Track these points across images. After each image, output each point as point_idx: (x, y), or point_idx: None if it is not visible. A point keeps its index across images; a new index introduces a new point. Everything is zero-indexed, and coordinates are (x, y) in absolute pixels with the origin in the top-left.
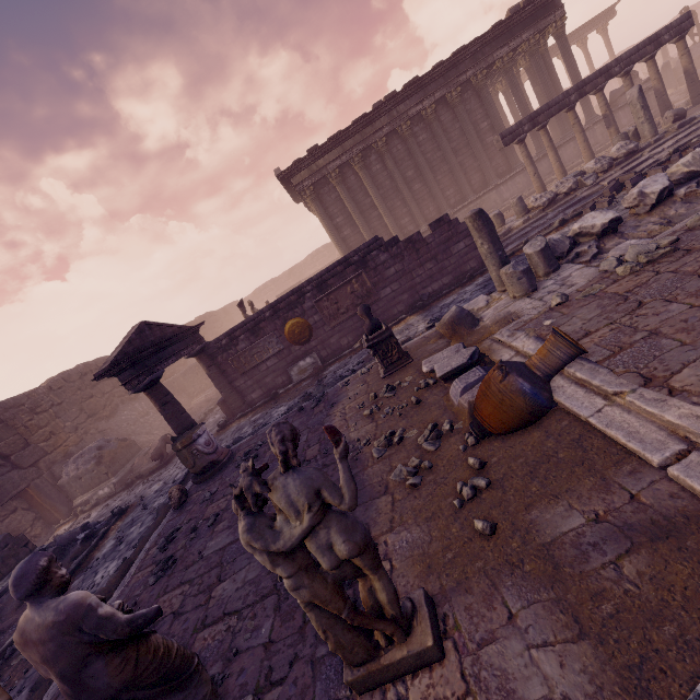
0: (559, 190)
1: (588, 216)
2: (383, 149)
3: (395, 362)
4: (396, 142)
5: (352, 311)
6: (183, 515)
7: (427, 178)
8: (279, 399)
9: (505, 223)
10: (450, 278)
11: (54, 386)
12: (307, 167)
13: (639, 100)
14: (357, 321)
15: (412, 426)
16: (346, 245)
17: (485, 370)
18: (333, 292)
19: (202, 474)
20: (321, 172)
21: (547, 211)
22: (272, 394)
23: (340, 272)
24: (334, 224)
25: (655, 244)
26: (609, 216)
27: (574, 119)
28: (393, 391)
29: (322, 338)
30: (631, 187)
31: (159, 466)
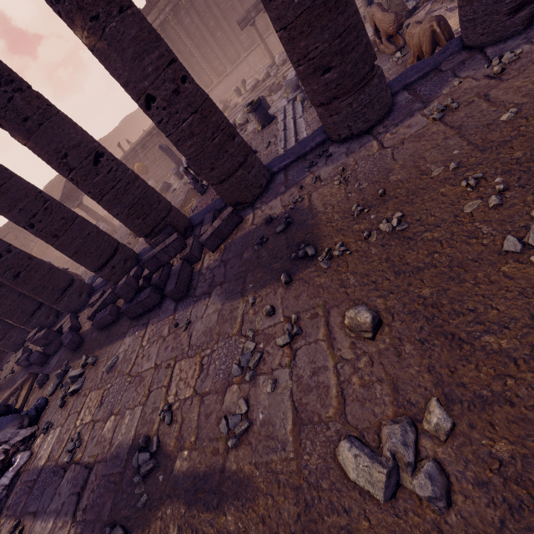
0: (259, 78)
1: None
2: (186, 6)
3: None
4: None
5: (162, 158)
6: None
7: (223, 28)
8: None
9: (243, 93)
10: None
11: (49, 191)
12: None
13: None
14: (167, 162)
15: None
16: None
17: None
18: (150, 150)
19: None
20: None
21: (252, 94)
22: None
23: (150, 139)
24: None
25: None
26: None
27: None
28: None
29: (153, 172)
30: (274, 92)
31: None
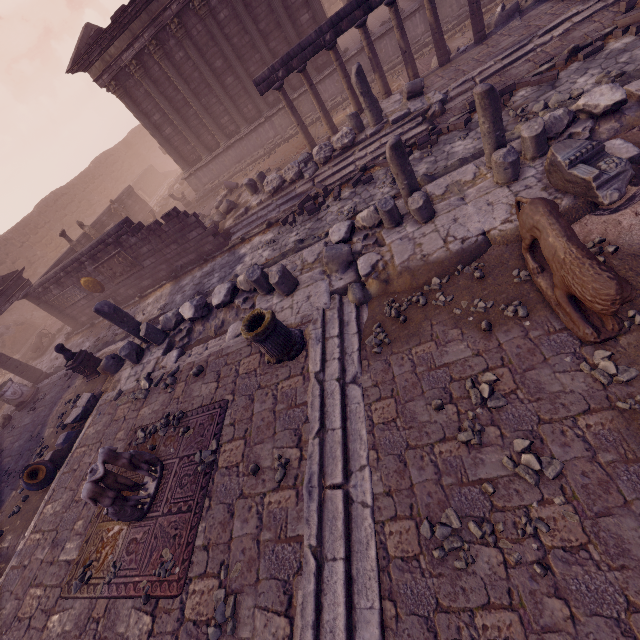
0: (286, 177)
1: (186, 305)
2: (178, 34)
3: (90, 375)
4: (194, 21)
5: (126, 275)
6: (1, 437)
7: (237, 72)
8: (94, 329)
9: (260, 188)
10: (194, 256)
11: None
12: (100, 57)
13: (357, 85)
14: (134, 280)
15: (50, 447)
16: (171, 145)
17: (65, 438)
18: (105, 262)
19: (19, 406)
20: (116, 63)
21: (273, 199)
22: (90, 324)
23: (104, 249)
24: (152, 122)
25: (148, 384)
26: (189, 314)
27: (336, 61)
28: (75, 403)
29: (113, 290)
30: (307, 213)
31: (38, 356)
